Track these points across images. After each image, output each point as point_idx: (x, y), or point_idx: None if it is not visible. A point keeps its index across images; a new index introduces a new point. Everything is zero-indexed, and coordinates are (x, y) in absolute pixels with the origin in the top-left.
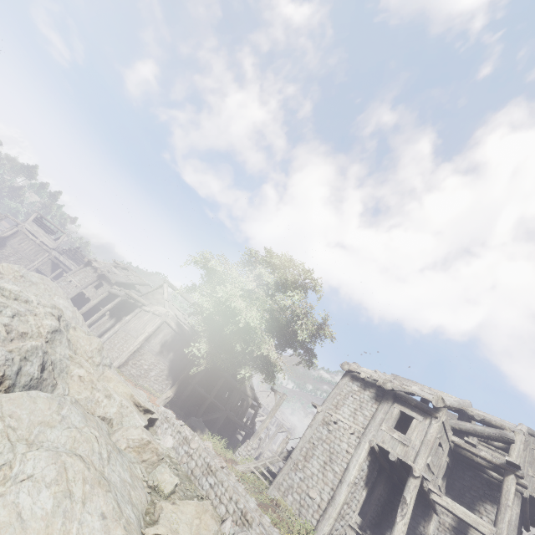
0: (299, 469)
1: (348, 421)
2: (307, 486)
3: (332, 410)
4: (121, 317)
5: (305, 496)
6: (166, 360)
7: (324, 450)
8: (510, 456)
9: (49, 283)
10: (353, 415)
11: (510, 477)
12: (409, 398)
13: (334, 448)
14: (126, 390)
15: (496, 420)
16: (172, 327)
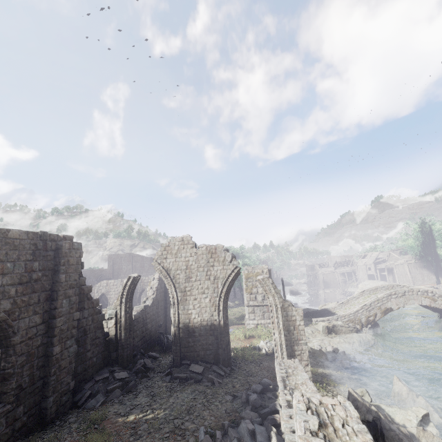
0: None
1: None
2: None
3: None
4: (392, 272)
5: None
6: (424, 272)
7: None
8: None
9: (369, 281)
10: None
11: None
12: None
13: None
14: (423, 287)
15: None
16: (412, 263)
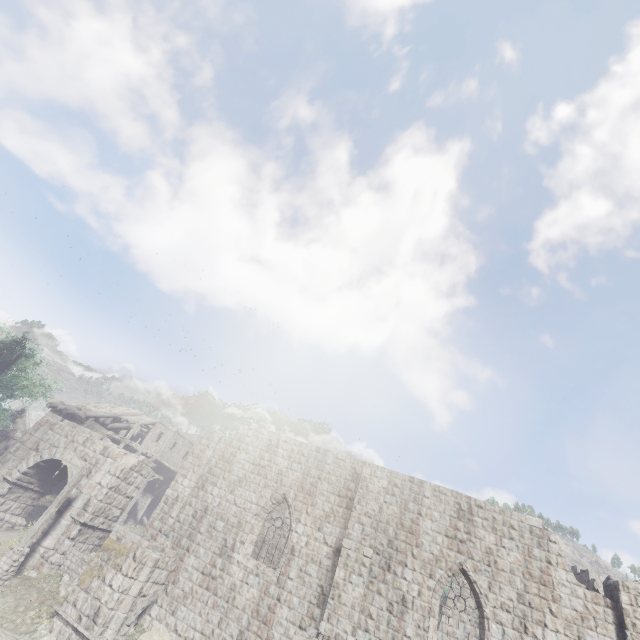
0: None
1: None
2: None
3: None
4: None
5: None
6: None
7: None
8: (127, 434)
9: None
10: None
11: (121, 444)
12: (78, 416)
13: None
14: None
15: (137, 419)
16: None
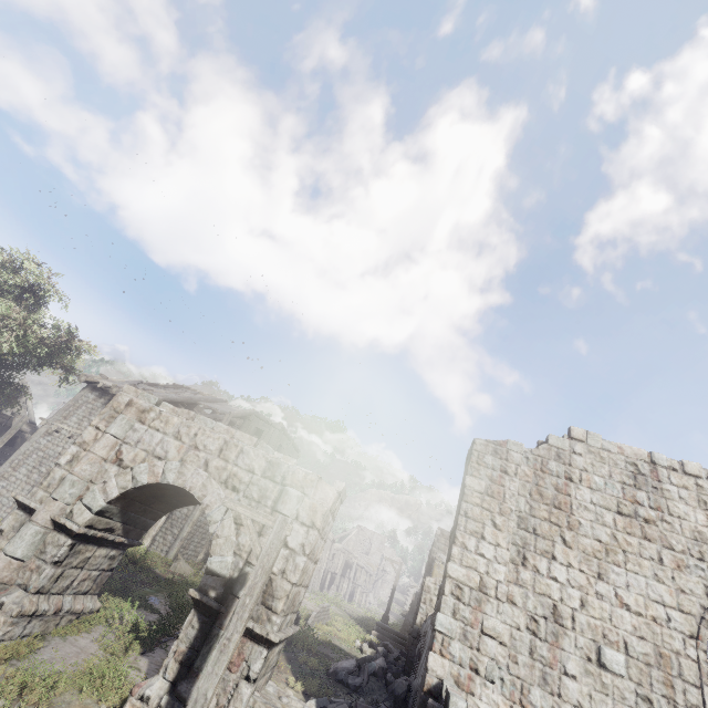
0: (4, 479)
1: (71, 428)
2: (7, 490)
3: (60, 421)
4: None
5: (3, 499)
6: None
7: (38, 457)
8: None
9: None
10: (79, 422)
11: None
12: None
13: (49, 453)
14: None
15: (224, 408)
16: None
